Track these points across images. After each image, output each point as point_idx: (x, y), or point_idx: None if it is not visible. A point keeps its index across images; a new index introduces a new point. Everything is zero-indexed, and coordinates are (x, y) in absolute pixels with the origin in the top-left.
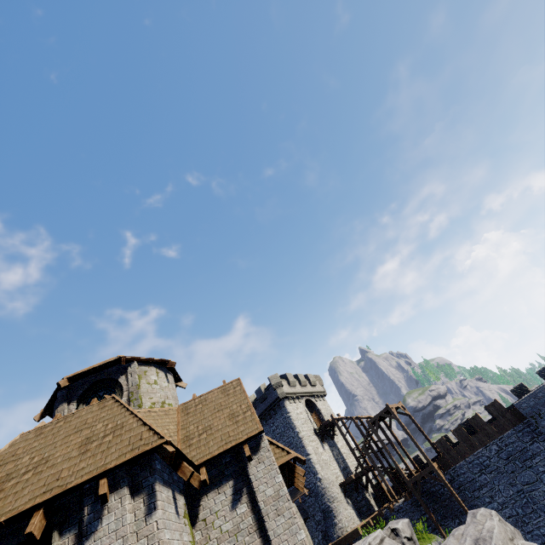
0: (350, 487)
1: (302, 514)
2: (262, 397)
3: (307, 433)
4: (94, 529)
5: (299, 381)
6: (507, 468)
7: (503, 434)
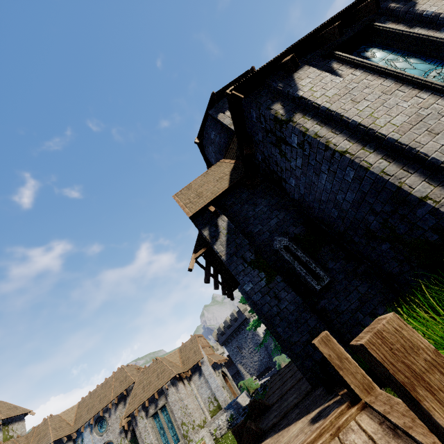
0: None
1: None
2: None
3: None
4: (414, 4)
5: None
6: None
7: None
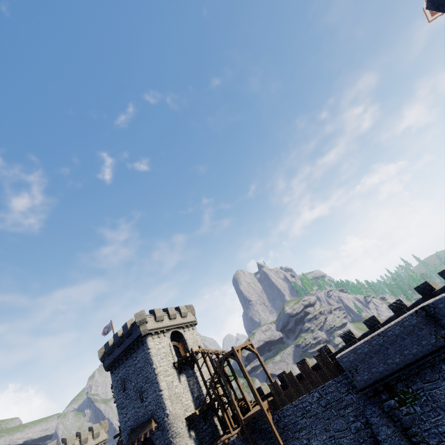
0: (198, 417)
1: (153, 443)
2: (127, 332)
3: (165, 368)
4: None
5: (168, 315)
6: (324, 415)
7: (325, 383)
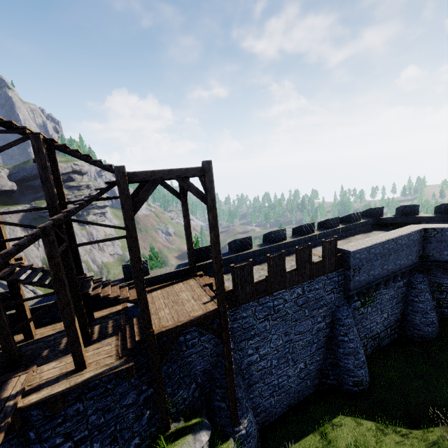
0: None
1: None
2: None
3: None
4: None
5: None
6: (295, 316)
7: (316, 278)
